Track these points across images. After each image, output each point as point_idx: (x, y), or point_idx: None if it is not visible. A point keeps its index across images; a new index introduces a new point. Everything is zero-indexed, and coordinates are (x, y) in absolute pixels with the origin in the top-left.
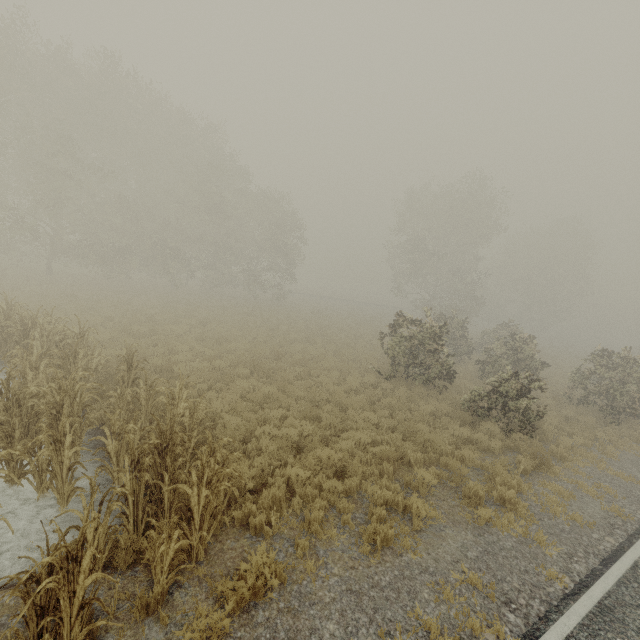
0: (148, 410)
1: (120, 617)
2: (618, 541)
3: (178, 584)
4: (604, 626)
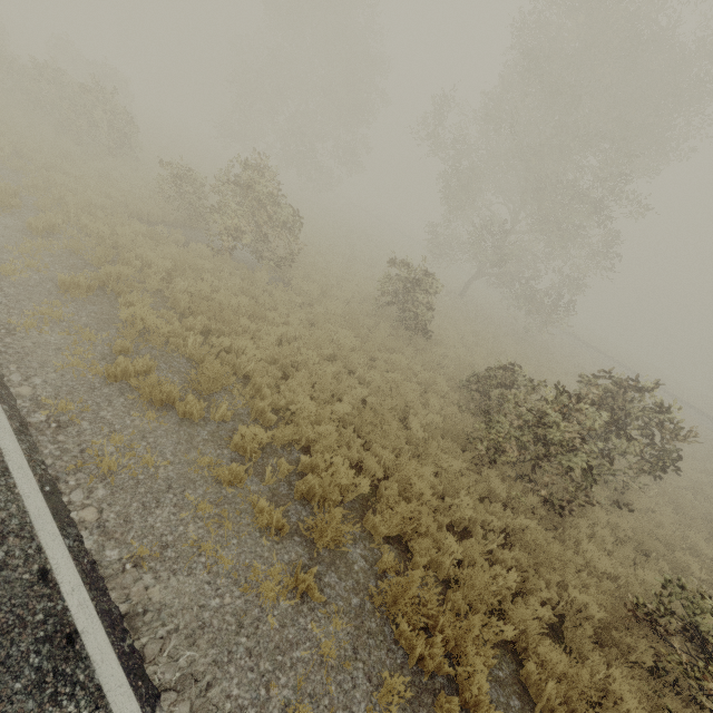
0: None
1: None
2: None
3: None
4: None
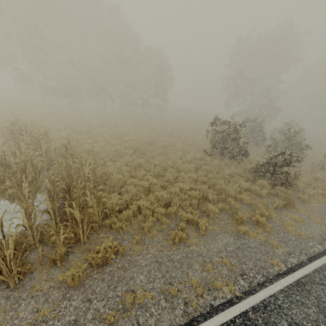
0: (75, 170)
1: (43, 264)
2: (324, 248)
3: (72, 251)
4: (296, 292)
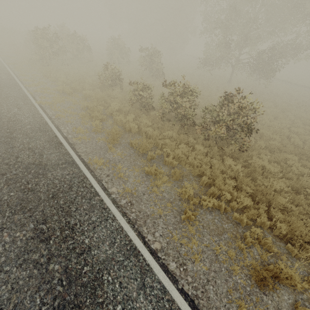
0: None
1: None
2: None
3: None
4: None
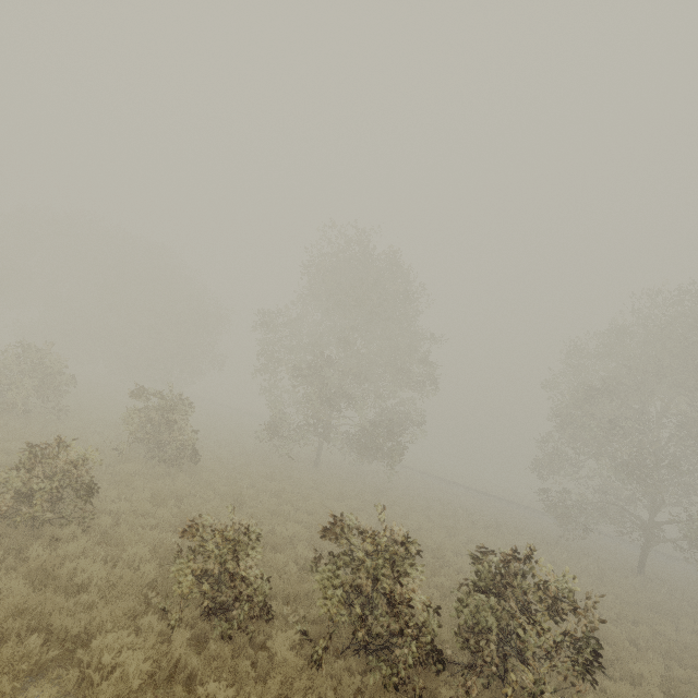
0: None
1: None
2: None
3: None
4: None
